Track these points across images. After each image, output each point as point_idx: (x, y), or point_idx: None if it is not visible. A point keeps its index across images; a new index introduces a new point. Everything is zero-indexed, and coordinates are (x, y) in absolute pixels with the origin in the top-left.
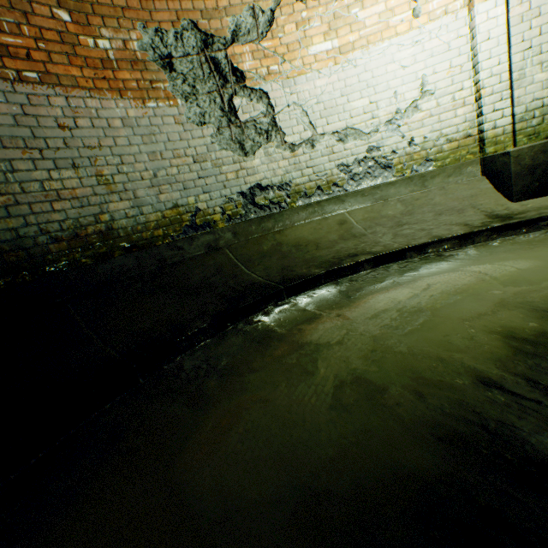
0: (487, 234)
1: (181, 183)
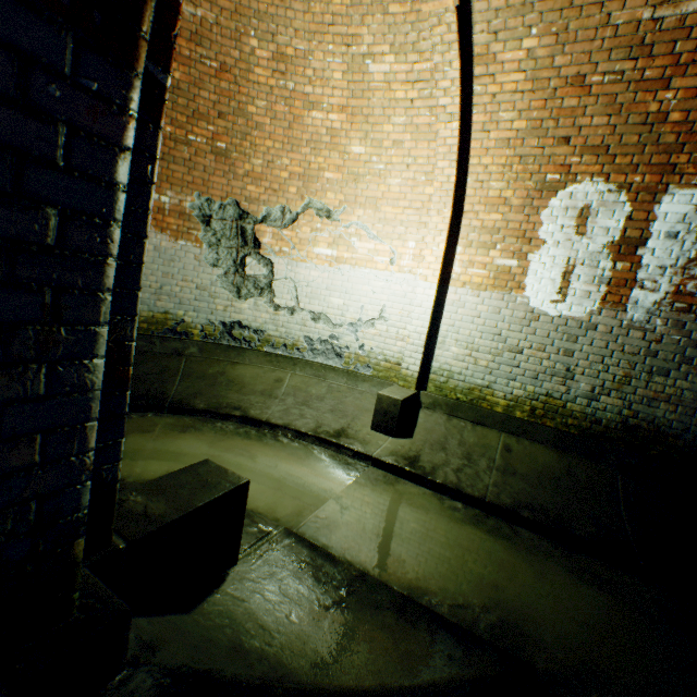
0: (314, 439)
1: (179, 299)
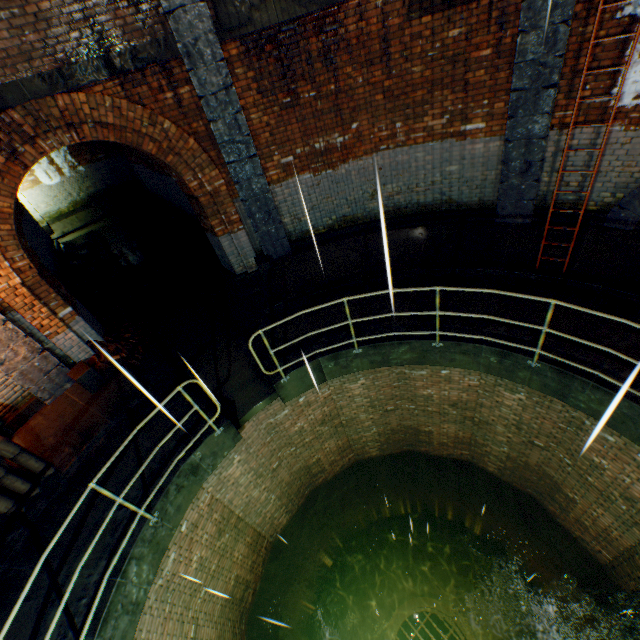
0: None
1: None
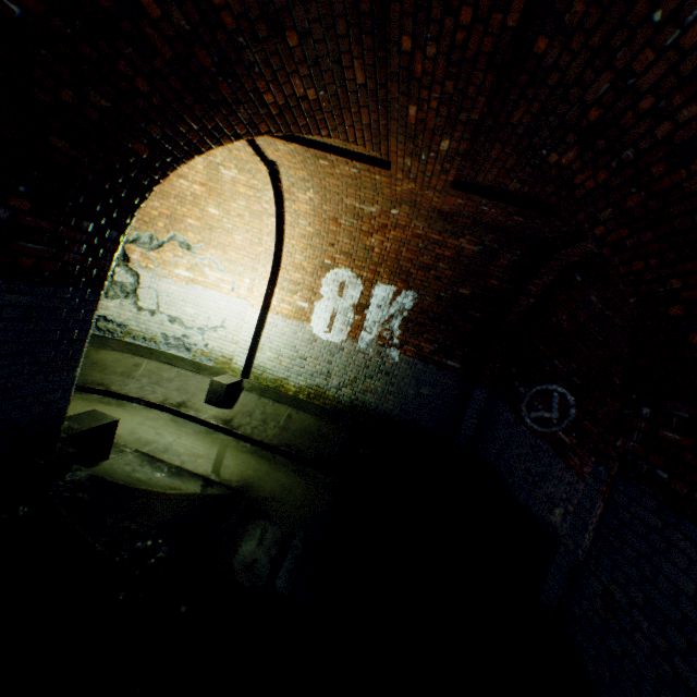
0: (162, 407)
1: None
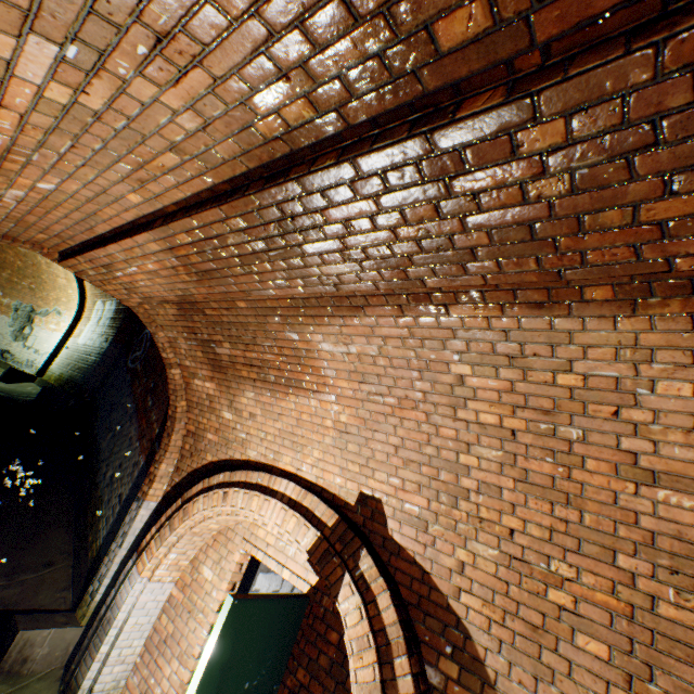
0: None
1: None
